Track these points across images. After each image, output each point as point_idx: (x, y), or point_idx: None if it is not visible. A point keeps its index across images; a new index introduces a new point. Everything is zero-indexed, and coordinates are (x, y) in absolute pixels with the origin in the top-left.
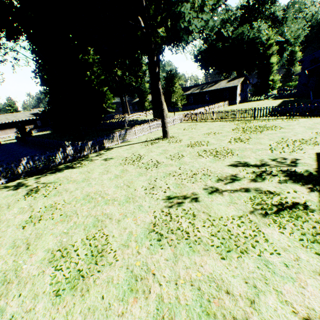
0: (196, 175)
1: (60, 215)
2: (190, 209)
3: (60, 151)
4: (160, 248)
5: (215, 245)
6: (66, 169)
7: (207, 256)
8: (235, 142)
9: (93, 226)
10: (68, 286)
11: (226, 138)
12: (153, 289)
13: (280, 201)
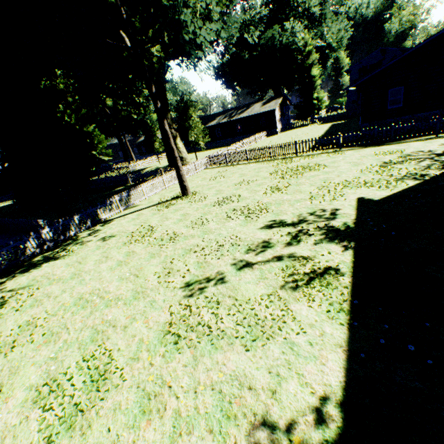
0: (223, 246)
1: (42, 335)
2: (214, 295)
3: (31, 237)
4: (178, 353)
5: (240, 335)
6: (45, 263)
7: (231, 351)
8: (272, 193)
9: (91, 342)
10: (63, 427)
11: (261, 187)
12: (170, 404)
13: (312, 268)
